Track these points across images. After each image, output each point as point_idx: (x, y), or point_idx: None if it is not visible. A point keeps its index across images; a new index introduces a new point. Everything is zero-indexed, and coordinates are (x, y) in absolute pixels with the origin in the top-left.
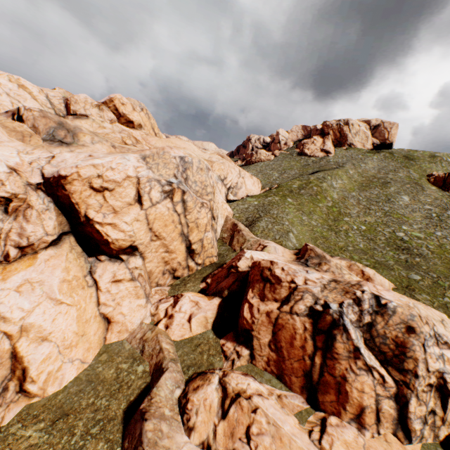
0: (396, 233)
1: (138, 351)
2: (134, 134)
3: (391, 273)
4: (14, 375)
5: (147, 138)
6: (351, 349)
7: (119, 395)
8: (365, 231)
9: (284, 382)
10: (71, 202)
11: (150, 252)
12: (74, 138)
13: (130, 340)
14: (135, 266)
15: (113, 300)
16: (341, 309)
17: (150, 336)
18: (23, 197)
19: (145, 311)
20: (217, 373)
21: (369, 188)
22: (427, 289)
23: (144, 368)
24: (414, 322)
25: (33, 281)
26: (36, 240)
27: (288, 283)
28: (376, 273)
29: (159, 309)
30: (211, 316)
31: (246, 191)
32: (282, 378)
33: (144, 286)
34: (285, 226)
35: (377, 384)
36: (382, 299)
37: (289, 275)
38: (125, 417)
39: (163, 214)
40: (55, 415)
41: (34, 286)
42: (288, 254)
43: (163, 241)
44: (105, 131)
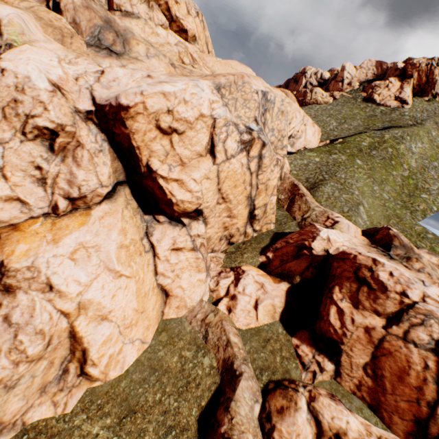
0: None
1: (201, 336)
2: (190, 49)
3: None
4: (73, 356)
5: (203, 57)
6: None
7: (187, 395)
8: None
9: (379, 416)
10: (131, 144)
11: (213, 216)
12: (124, 47)
13: (189, 319)
14: (197, 234)
15: (172, 271)
16: None
17: (213, 320)
18: (71, 131)
19: (204, 286)
20: (302, 392)
21: None
22: None
23: (210, 361)
24: None
25: (88, 246)
26: (89, 192)
27: (397, 294)
28: None
29: (220, 285)
30: (279, 305)
31: (304, 142)
32: (377, 411)
33: (205, 258)
34: (354, 197)
35: None
36: None
37: (399, 285)
38: (199, 429)
39: (235, 172)
40: (120, 410)
41: (90, 252)
42: (360, 235)
43: (228, 204)
44: (159, 41)
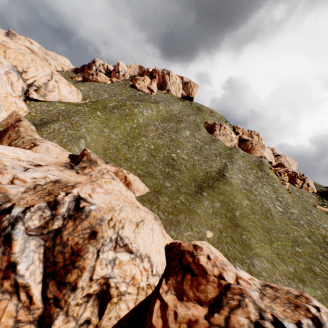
0: (172, 154)
1: None
2: None
3: (153, 181)
4: None
5: None
6: (4, 267)
7: None
8: (153, 149)
9: None
10: None
11: None
12: None
13: None
14: None
15: None
16: (21, 215)
17: None
18: None
19: None
20: None
21: (169, 121)
22: (170, 193)
23: None
24: (101, 226)
25: None
26: None
27: None
28: (138, 179)
29: None
30: None
31: (60, 97)
32: None
33: None
34: (79, 133)
35: (22, 308)
36: (82, 202)
37: None
38: None
39: None
40: None
41: None
42: (66, 157)
43: None
44: None
